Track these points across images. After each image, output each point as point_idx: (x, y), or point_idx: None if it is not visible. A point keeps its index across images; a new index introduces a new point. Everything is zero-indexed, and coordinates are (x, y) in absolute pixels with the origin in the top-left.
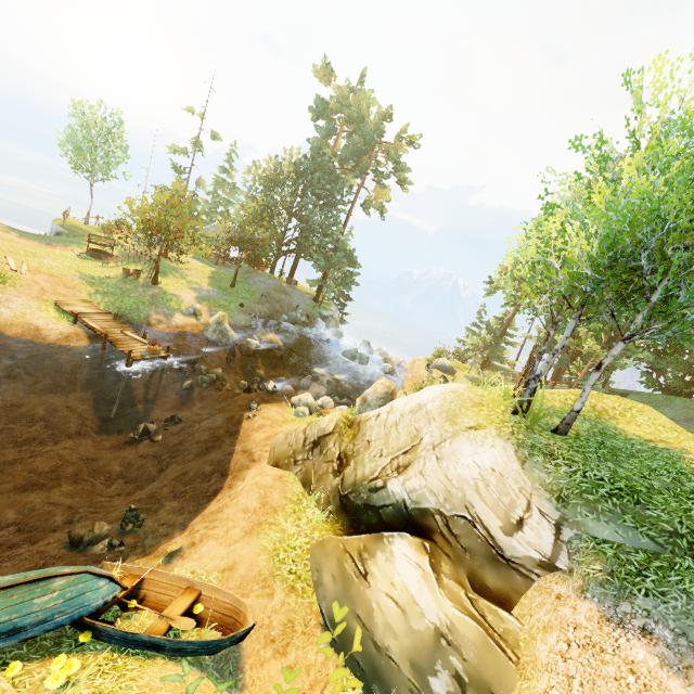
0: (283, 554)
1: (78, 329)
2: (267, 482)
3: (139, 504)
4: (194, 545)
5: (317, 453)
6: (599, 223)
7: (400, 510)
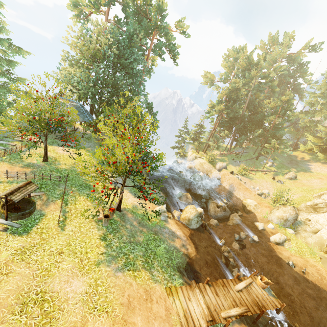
0: None
1: None
2: None
3: None
4: None
5: None
6: None
7: None
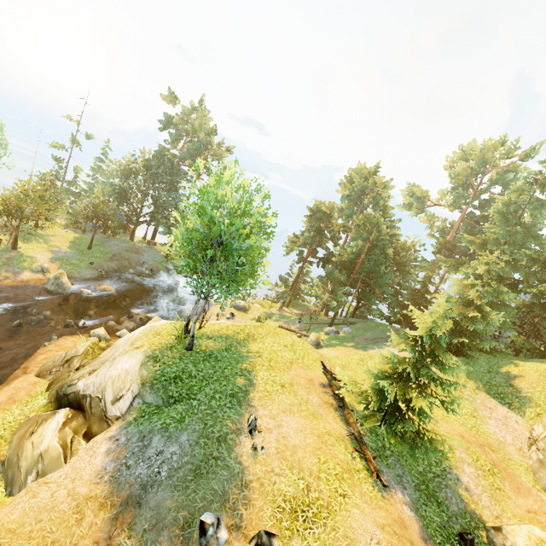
0: (0, 425)
1: None
2: (22, 385)
3: None
4: None
5: (66, 367)
6: (179, 239)
7: (76, 396)
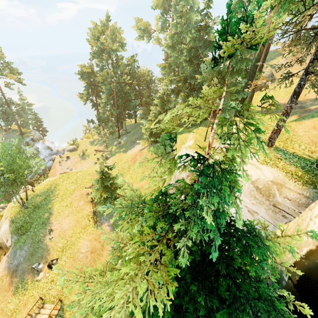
0: None
1: None
2: None
3: None
4: None
5: None
6: None
7: None
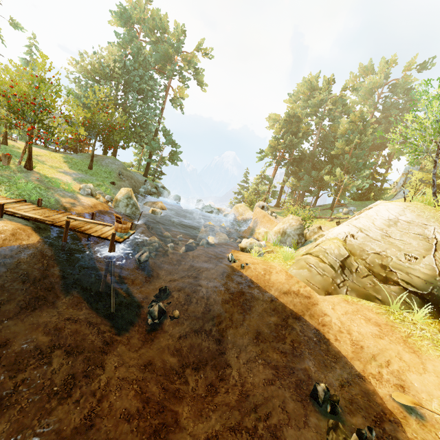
0: None
1: (13, 223)
2: (350, 308)
3: (286, 381)
4: (405, 387)
5: (349, 274)
6: None
7: None
